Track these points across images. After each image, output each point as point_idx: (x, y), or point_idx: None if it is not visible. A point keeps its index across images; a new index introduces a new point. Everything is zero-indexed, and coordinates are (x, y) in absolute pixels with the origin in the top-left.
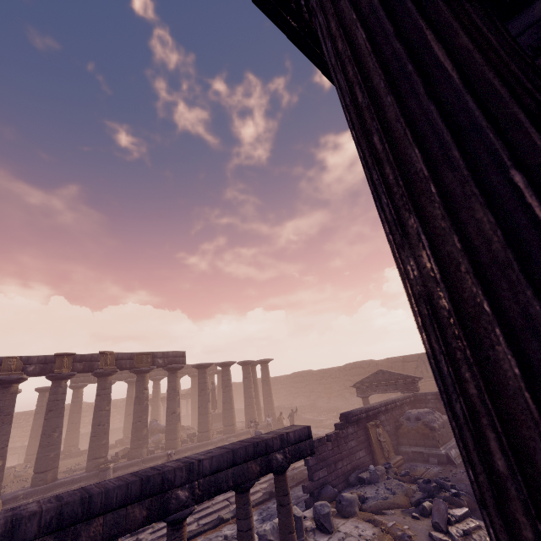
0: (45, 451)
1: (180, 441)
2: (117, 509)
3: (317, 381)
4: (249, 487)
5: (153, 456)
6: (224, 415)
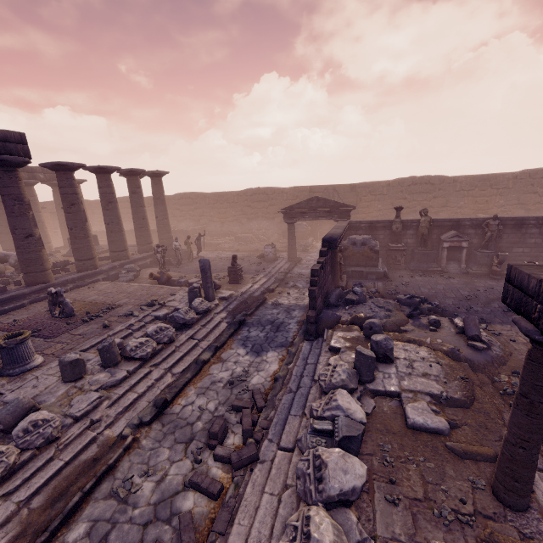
0: None
1: (51, 273)
2: None
3: (210, 205)
4: None
5: (10, 296)
6: (111, 239)
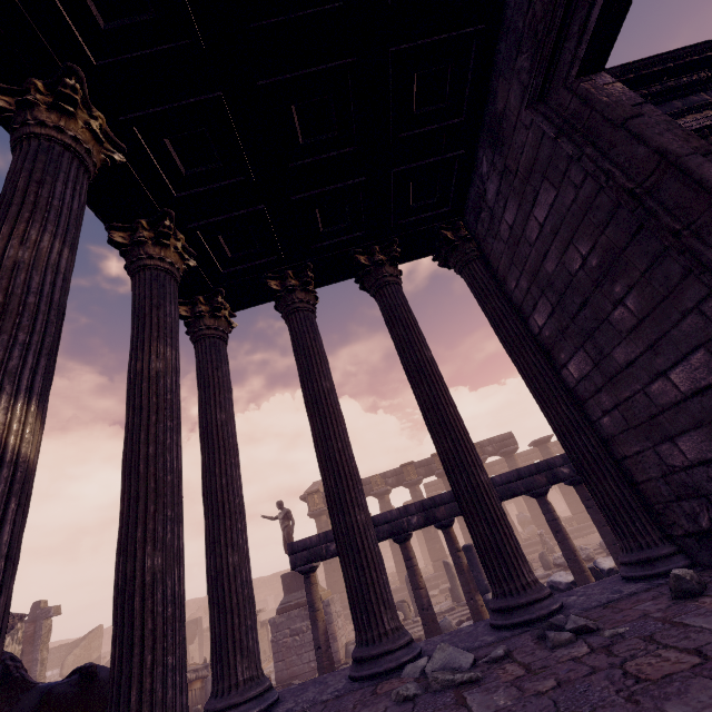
0: (431, 544)
1: None
2: (449, 503)
3: None
4: (542, 492)
5: (529, 543)
6: None
